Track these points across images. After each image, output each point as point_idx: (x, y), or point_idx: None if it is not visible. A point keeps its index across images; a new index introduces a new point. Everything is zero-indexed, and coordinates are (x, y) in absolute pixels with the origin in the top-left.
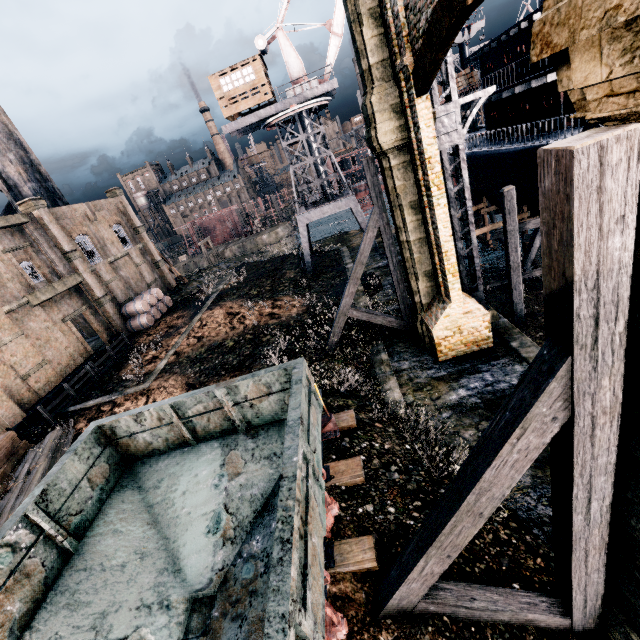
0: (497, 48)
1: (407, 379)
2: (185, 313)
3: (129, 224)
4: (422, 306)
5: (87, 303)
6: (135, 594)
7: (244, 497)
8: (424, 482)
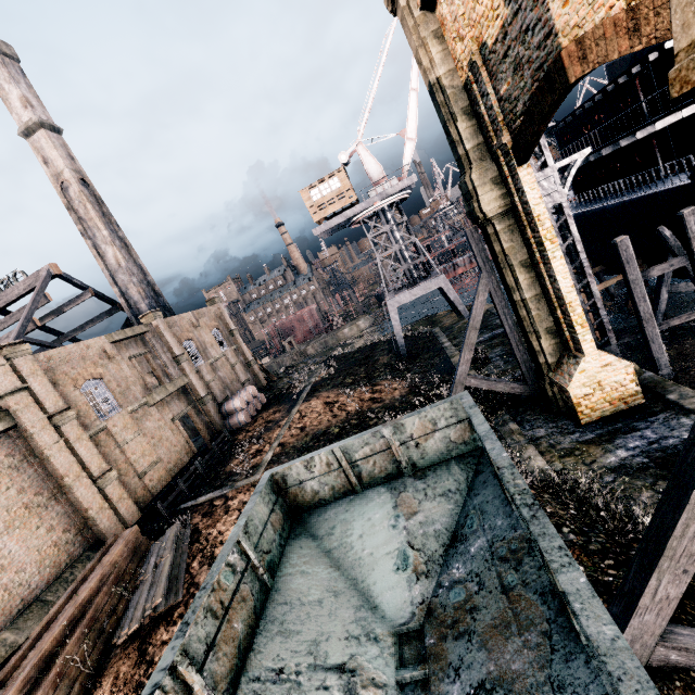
0: (573, 122)
1: (548, 446)
2: (281, 407)
3: (225, 328)
4: (549, 366)
5: (192, 403)
6: (339, 626)
7: (427, 533)
8: (608, 543)
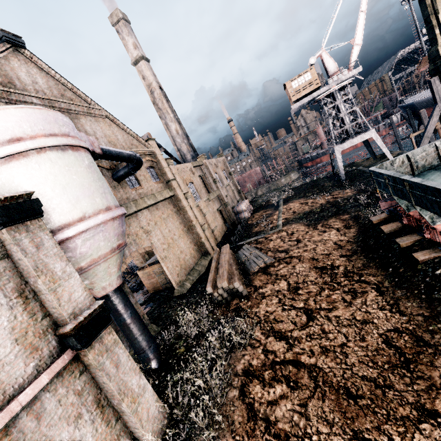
0: None
1: None
2: (268, 209)
3: (227, 170)
4: None
5: (221, 204)
6: None
7: None
8: None
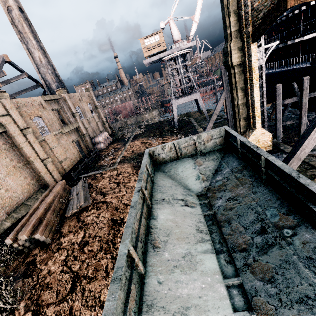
0: (270, 28)
1: None
2: (120, 143)
3: (93, 104)
4: (241, 133)
5: (80, 136)
6: (179, 192)
7: (206, 170)
8: None
